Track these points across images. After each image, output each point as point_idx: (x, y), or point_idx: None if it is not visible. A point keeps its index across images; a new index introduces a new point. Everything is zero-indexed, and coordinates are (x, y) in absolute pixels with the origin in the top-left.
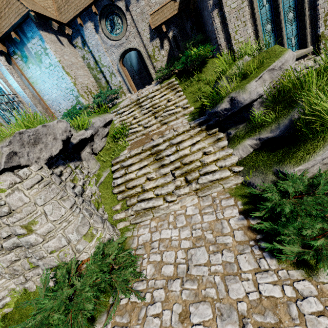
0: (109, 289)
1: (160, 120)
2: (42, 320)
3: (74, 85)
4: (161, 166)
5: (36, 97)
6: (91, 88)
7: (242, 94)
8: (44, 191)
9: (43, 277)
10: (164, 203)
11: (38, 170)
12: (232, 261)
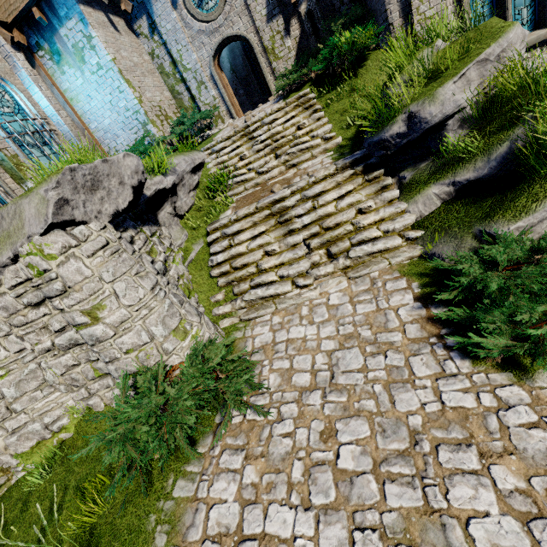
0: (215, 403)
1: (285, 160)
2: (126, 433)
3: (139, 103)
4: (288, 233)
5: (78, 124)
6: (166, 110)
7: (429, 105)
8: (112, 261)
9: (114, 391)
10: (294, 290)
11: (100, 230)
12: (401, 365)
